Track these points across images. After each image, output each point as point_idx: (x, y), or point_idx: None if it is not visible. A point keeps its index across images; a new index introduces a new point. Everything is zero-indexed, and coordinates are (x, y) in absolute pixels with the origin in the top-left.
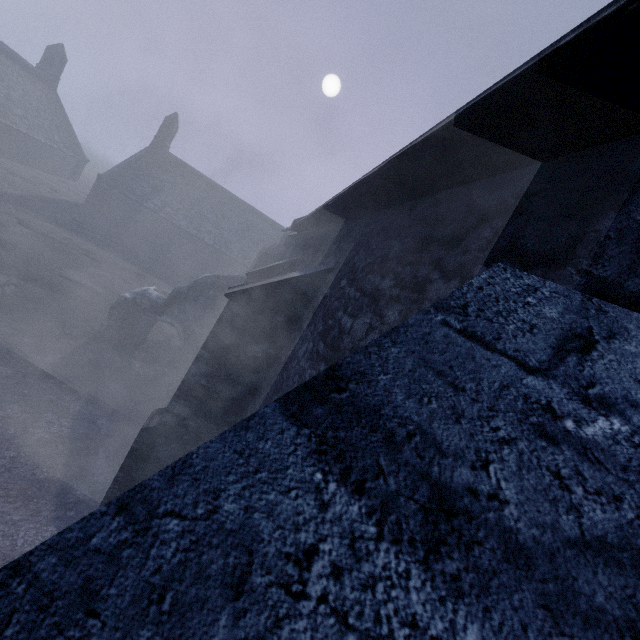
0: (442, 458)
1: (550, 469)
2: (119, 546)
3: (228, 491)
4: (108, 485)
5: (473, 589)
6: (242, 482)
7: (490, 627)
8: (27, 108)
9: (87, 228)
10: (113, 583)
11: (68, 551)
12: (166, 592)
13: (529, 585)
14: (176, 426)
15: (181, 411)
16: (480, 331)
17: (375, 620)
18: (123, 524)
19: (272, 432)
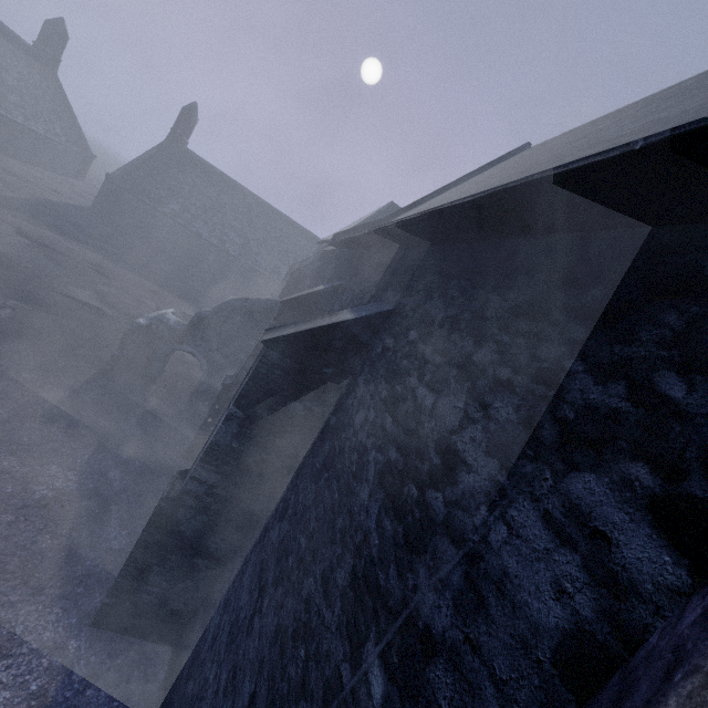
0: None
1: None
2: None
3: None
4: (122, 552)
5: None
6: None
7: None
8: (23, 94)
9: (95, 237)
10: None
11: None
12: None
13: None
14: (202, 495)
15: (208, 478)
16: None
17: None
18: None
19: None
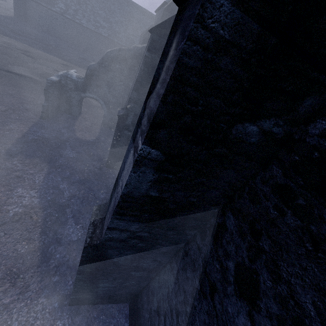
0: None
1: None
2: None
3: None
4: (80, 241)
5: None
6: None
7: None
8: None
9: (20, 34)
10: None
11: None
12: None
13: None
14: (126, 239)
15: (128, 226)
16: None
17: None
18: None
19: None
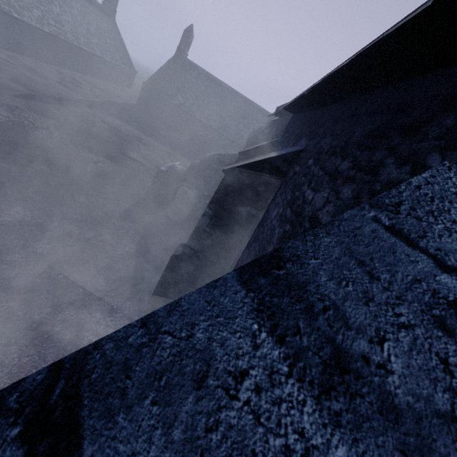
0: (347, 330)
1: (439, 355)
2: (141, 345)
3: (199, 325)
4: (156, 284)
5: (349, 424)
6: (208, 321)
7: (355, 451)
8: (99, 37)
9: (138, 122)
10: (138, 364)
11: (118, 342)
12: (163, 376)
13: (393, 434)
14: (192, 255)
15: (194, 247)
16: (407, 229)
17: (277, 424)
18: (144, 333)
19: (230, 292)
